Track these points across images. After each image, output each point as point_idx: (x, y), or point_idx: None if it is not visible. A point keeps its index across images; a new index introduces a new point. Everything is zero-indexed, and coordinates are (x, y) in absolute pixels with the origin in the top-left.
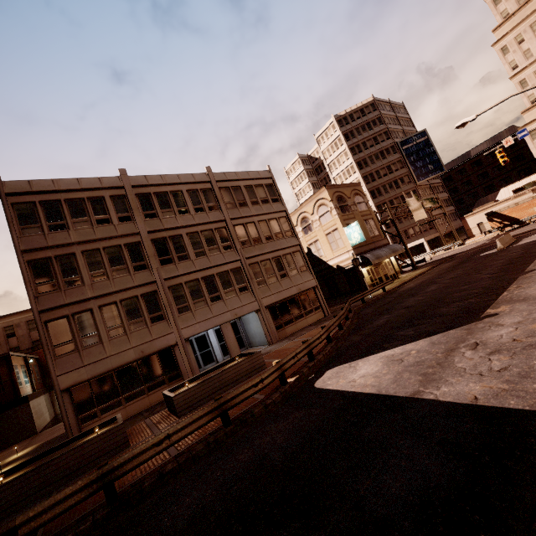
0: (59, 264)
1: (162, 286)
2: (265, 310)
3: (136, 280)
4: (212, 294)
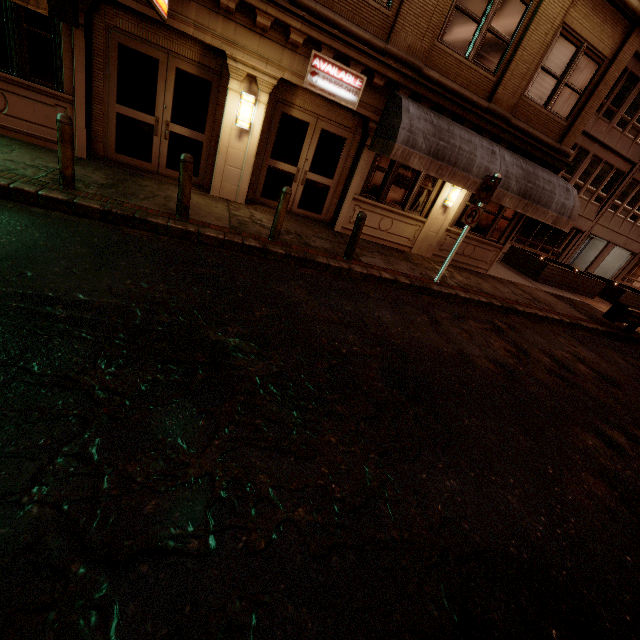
0: (623, 83)
1: (633, 173)
2: (637, 258)
3: (630, 152)
4: (637, 211)
